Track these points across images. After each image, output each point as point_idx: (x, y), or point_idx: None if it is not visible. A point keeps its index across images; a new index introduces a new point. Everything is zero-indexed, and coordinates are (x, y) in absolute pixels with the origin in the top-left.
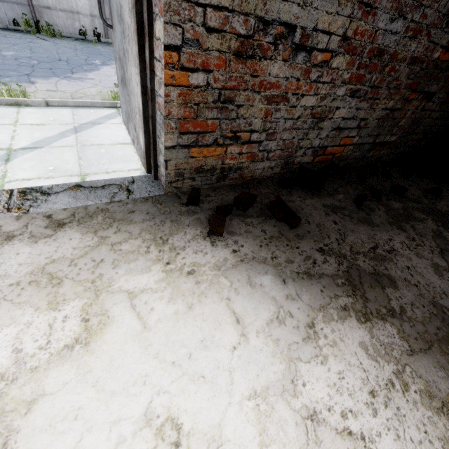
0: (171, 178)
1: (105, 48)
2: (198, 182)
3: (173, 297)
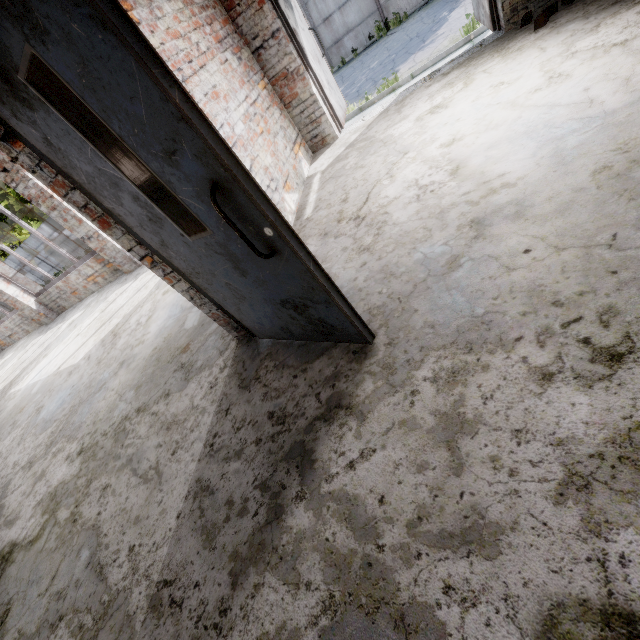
0: (508, 17)
1: None
2: (531, 9)
3: (505, 61)
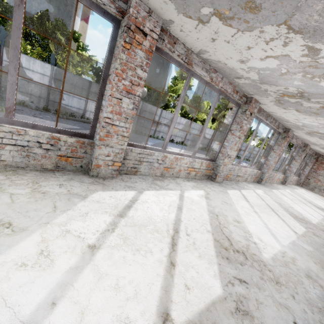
0: None
1: None
2: None
3: None
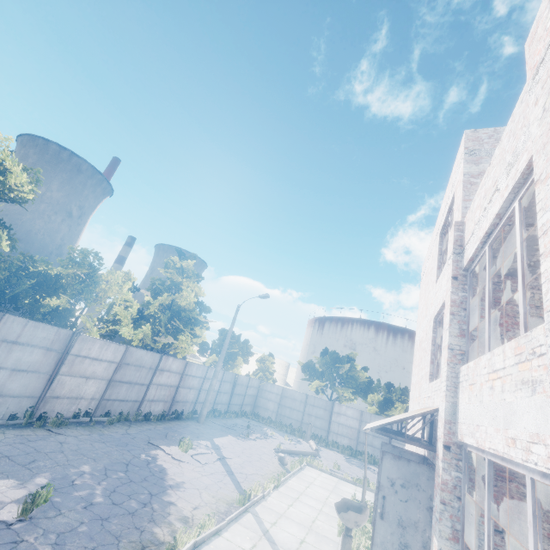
0: None
1: (110, 430)
2: None
3: None
